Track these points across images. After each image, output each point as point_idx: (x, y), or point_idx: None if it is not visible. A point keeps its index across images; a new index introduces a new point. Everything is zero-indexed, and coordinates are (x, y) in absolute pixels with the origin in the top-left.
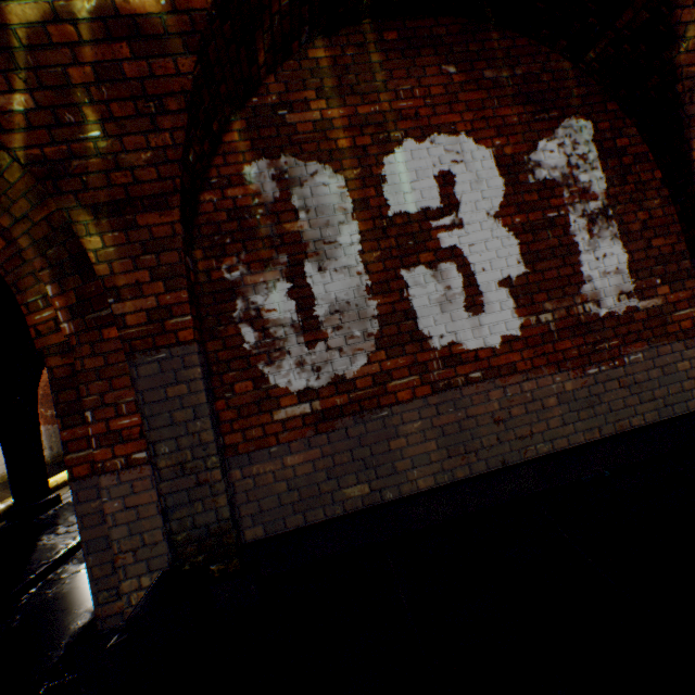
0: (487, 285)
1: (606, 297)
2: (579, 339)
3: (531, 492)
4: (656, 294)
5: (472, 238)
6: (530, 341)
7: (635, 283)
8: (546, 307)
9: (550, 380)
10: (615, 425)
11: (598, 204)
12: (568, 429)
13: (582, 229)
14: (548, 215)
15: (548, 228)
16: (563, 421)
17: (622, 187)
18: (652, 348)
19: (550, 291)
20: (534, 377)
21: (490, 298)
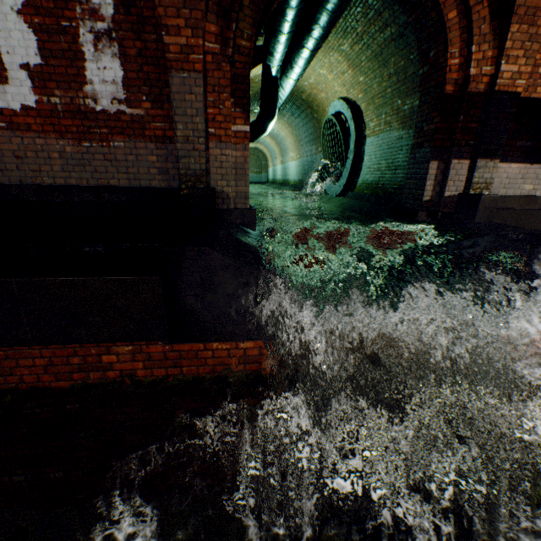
0: (11, 65)
1: (103, 99)
2: (80, 122)
3: (30, 200)
4: (142, 107)
5: (0, 26)
6: (43, 114)
7: (127, 95)
8: (57, 94)
9: (56, 142)
10: (99, 181)
11: (106, 26)
12: (67, 175)
13: (90, 43)
14: (64, 24)
15: (63, 35)
16: (63, 170)
17: (128, 17)
18: (133, 142)
19: (60, 83)
20: (45, 138)
21: (14, 75)
